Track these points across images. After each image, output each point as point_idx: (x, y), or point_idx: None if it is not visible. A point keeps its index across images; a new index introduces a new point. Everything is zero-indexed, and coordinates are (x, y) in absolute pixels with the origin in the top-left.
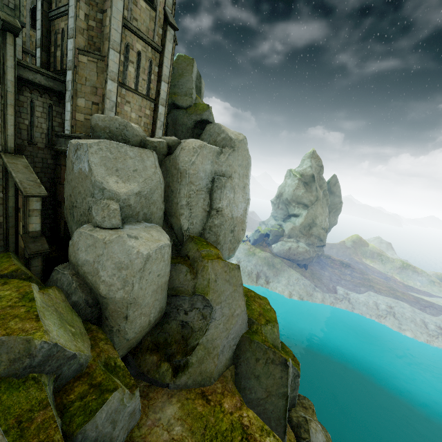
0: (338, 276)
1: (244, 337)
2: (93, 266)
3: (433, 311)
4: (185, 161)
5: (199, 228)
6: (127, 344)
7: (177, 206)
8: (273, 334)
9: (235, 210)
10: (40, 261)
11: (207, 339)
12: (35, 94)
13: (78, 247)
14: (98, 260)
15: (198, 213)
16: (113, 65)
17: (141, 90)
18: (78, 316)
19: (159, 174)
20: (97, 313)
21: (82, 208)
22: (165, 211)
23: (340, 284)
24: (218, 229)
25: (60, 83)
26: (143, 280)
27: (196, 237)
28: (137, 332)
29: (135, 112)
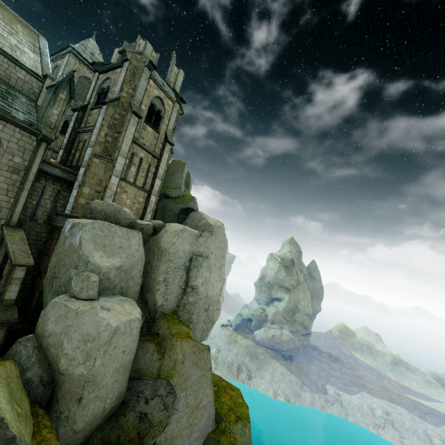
0: (327, 372)
1: (209, 437)
2: (59, 337)
3: (434, 420)
4: (167, 242)
5: (174, 305)
6: (72, 439)
7: (154, 281)
8: (244, 436)
9: (211, 289)
10: (3, 332)
11: (166, 437)
12: (49, 182)
13: (49, 317)
14: (66, 331)
15: (174, 290)
16: (119, 166)
17: (138, 183)
18: (27, 396)
19: (141, 251)
20: (49, 394)
21: (63, 278)
22: (142, 286)
23: (329, 381)
24: (192, 307)
25: (72, 175)
26: (107, 354)
27: (169, 314)
28: (87, 422)
29: (130, 199)
